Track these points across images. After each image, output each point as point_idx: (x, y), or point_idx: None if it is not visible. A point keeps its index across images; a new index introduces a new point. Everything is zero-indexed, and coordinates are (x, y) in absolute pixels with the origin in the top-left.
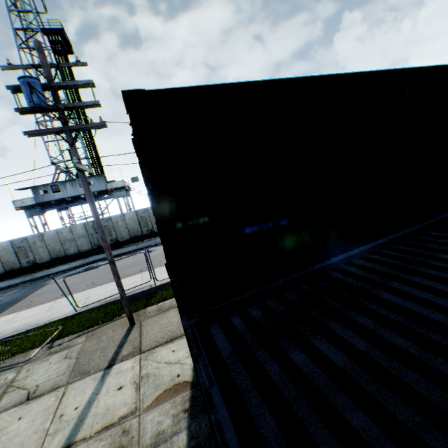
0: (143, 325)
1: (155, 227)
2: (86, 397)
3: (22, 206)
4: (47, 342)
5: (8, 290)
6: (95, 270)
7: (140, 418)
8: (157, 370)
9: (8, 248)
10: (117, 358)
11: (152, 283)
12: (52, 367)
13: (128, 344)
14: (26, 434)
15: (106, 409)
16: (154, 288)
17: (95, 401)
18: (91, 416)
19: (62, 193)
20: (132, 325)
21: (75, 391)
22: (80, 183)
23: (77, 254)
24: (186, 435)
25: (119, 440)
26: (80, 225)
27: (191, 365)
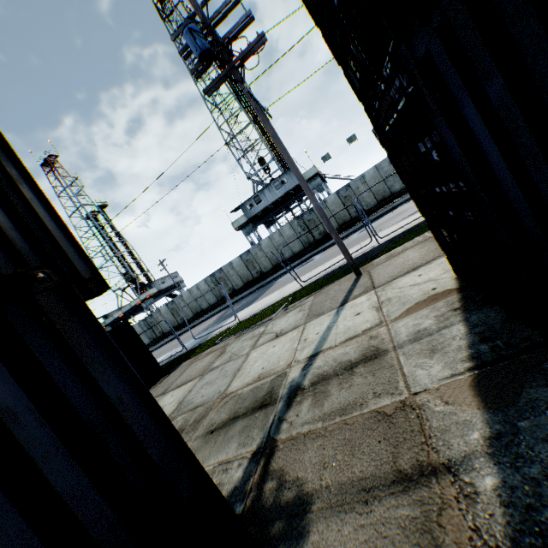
0: (372, 272)
1: (364, 205)
2: (324, 327)
3: (238, 226)
4: (282, 308)
5: (249, 296)
6: (311, 262)
7: (388, 327)
8: (400, 293)
9: (239, 263)
10: (348, 299)
11: (373, 244)
12: (290, 318)
13: (358, 288)
14: (280, 353)
15: (346, 329)
16: (378, 248)
17: (333, 327)
18: (332, 336)
19: (263, 202)
20: (359, 276)
21: (313, 326)
22: (275, 186)
23: (292, 257)
24: (463, 327)
25: (367, 344)
26: (286, 226)
27: (451, 277)
